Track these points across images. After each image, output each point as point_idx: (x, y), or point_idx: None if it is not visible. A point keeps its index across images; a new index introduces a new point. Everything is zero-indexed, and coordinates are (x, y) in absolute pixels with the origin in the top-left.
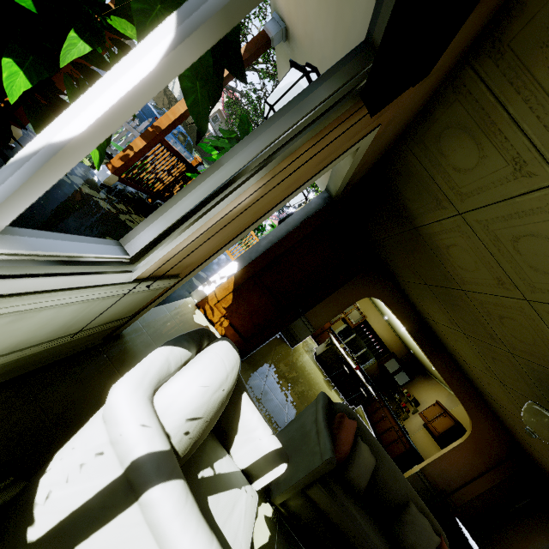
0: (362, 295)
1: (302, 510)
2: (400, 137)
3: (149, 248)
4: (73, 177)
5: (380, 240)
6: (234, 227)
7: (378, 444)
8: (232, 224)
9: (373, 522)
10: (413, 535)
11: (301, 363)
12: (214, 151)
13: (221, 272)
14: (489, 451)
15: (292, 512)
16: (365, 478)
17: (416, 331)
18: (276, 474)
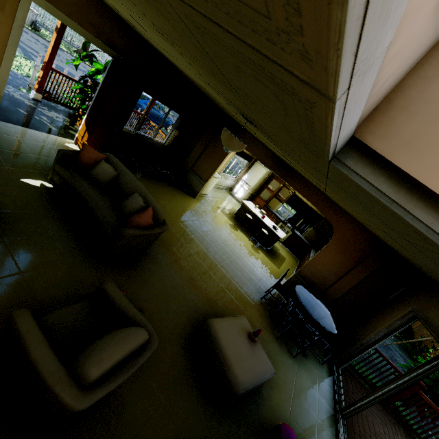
0: None
1: (60, 182)
2: (102, 1)
3: None
4: (12, 93)
5: (206, 95)
6: None
7: (124, 169)
8: None
9: (107, 197)
10: (128, 202)
11: (198, 206)
12: (98, 75)
13: (82, 123)
14: (354, 249)
15: (57, 184)
16: (104, 177)
17: (273, 164)
18: None
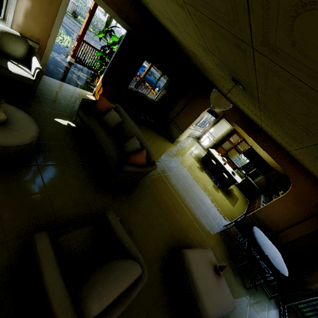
0: (206, 107)
1: (80, 123)
2: None
3: (5, 15)
4: (56, 57)
5: (193, 63)
6: (42, 22)
7: (127, 117)
8: (37, 18)
9: (112, 138)
10: (128, 144)
11: (175, 149)
12: (114, 46)
13: (100, 80)
14: (309, 203)
15: (78, 125)
16: (112, 122)
17: (241, 122)
18: (36, 72)
